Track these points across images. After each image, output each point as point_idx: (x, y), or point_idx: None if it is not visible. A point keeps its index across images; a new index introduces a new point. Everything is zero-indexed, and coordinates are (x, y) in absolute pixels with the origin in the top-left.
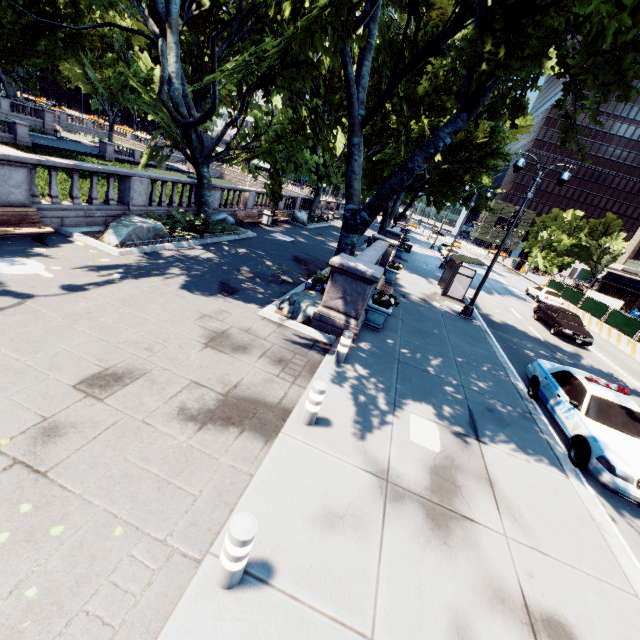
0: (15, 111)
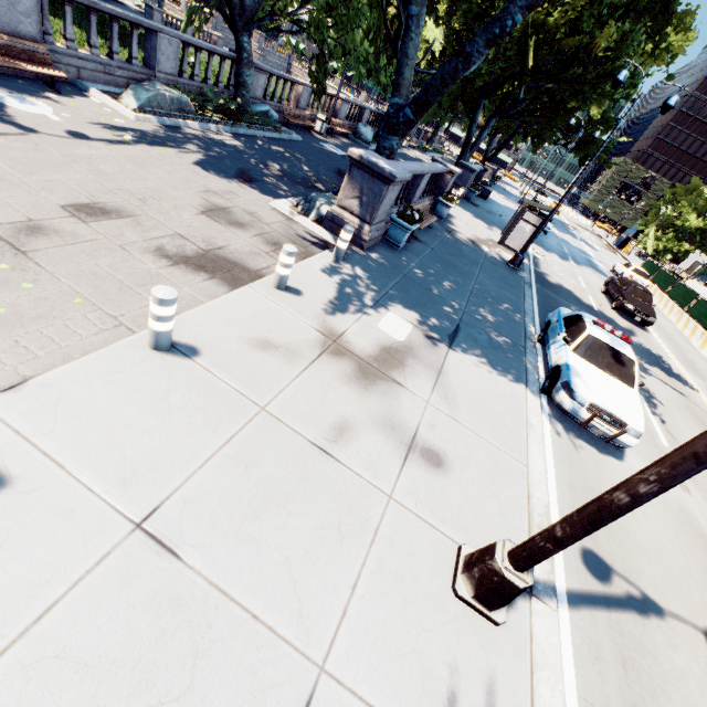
0: None
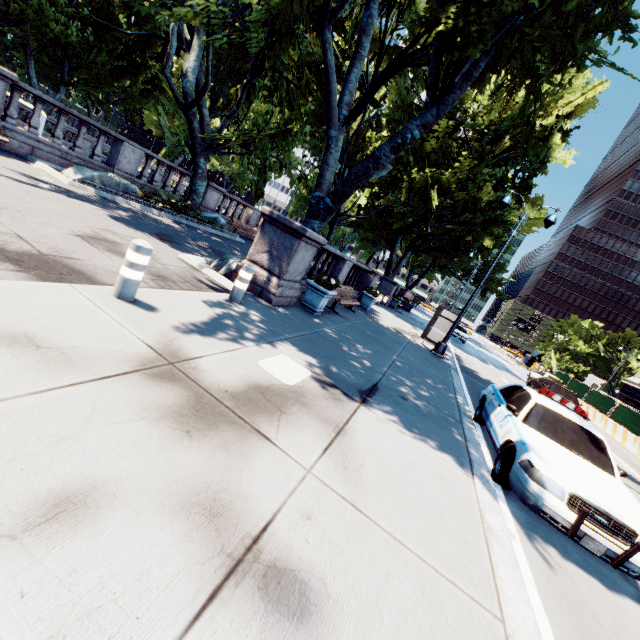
0: (90, 134)
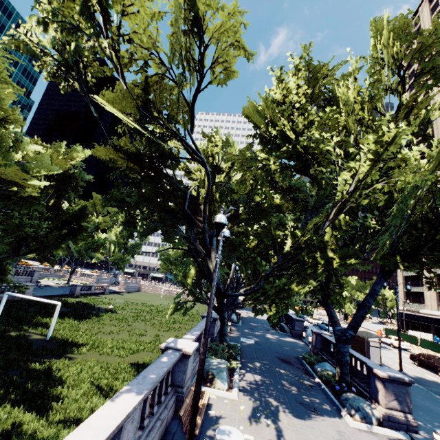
0: (16, 274)
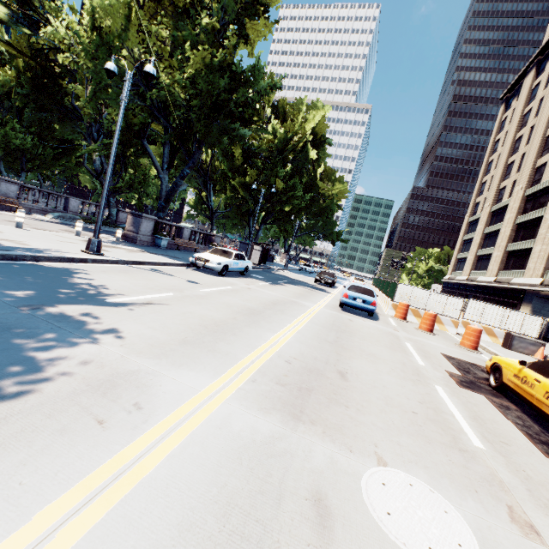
0: (44, 198)
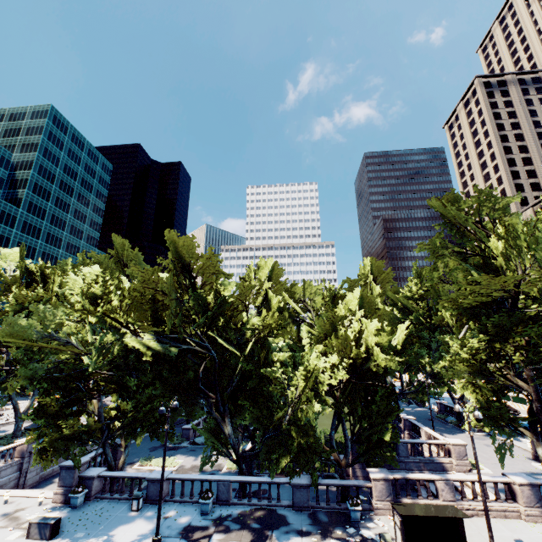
0: None
